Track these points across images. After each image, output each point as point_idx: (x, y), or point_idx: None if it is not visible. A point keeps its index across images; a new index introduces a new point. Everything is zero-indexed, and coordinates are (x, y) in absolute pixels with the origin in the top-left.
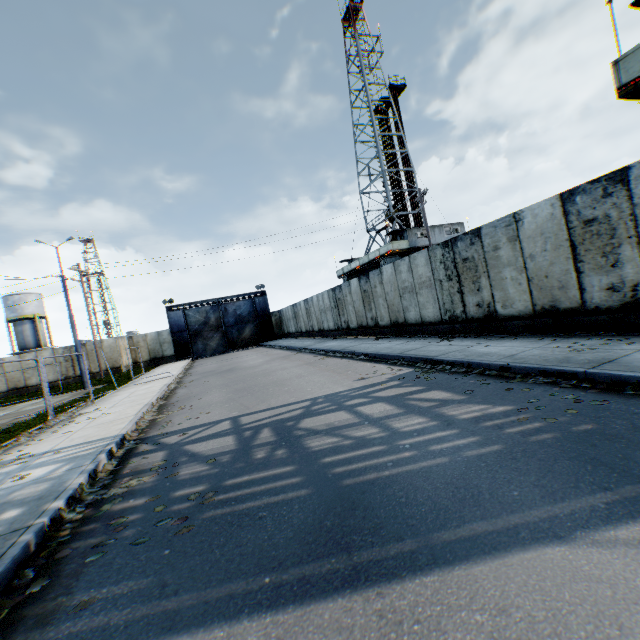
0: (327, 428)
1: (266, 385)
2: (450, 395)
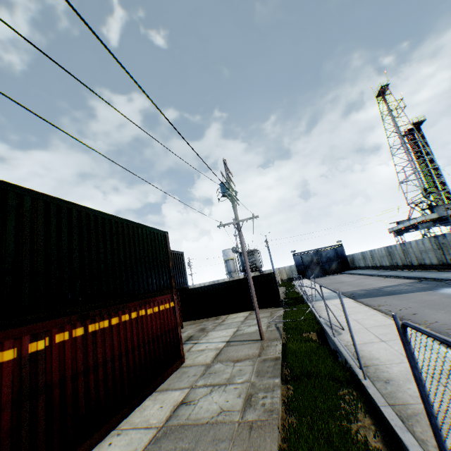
0: (387, 289)
1: (364, 285)
2: (421, 284)
